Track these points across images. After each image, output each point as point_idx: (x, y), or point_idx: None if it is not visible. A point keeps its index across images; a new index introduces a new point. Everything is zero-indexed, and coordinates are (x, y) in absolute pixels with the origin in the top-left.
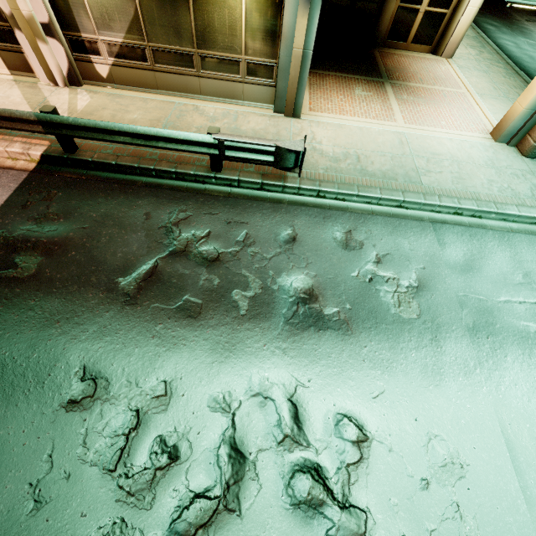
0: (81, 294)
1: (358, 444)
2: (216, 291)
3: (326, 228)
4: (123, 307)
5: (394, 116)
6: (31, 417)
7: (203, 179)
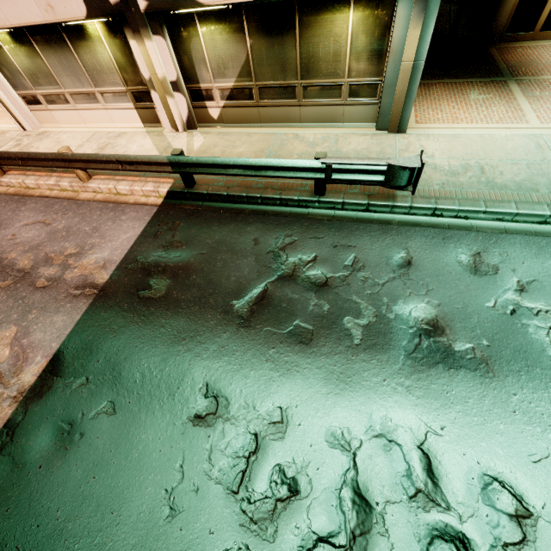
0: (202, 314)
1: (517, 519)
2: (326, 317)
3: (447, 250)
4: (238, 329)
5: (525, 117)
6: (165, 426)
7: (306, 204)
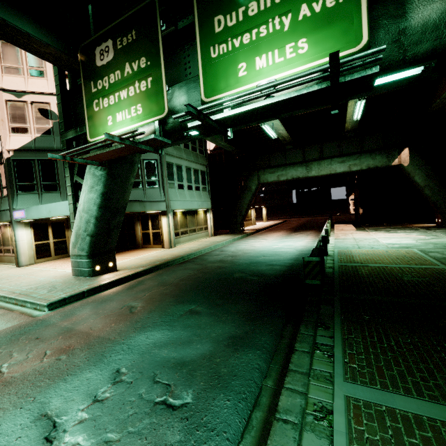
0: None
1: None
2: None
3: None
4: None
5: (62, 265)
6: None
7: None
